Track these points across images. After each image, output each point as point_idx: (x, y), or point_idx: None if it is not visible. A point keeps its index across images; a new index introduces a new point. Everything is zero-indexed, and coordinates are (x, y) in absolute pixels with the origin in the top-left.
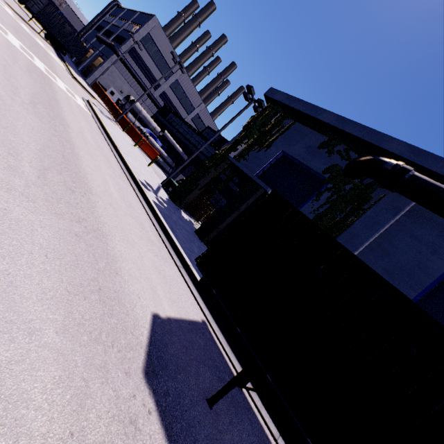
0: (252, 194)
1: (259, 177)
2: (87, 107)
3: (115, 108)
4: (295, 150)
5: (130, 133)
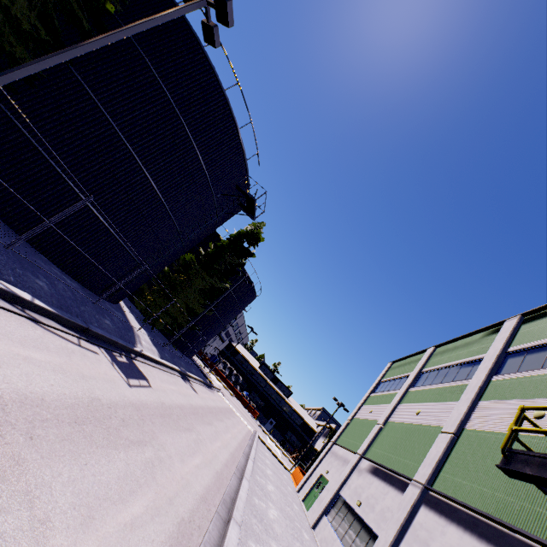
0: None
1: None
2: (271, 440)
3: (236, 391)
4: None
5: (253, 413)
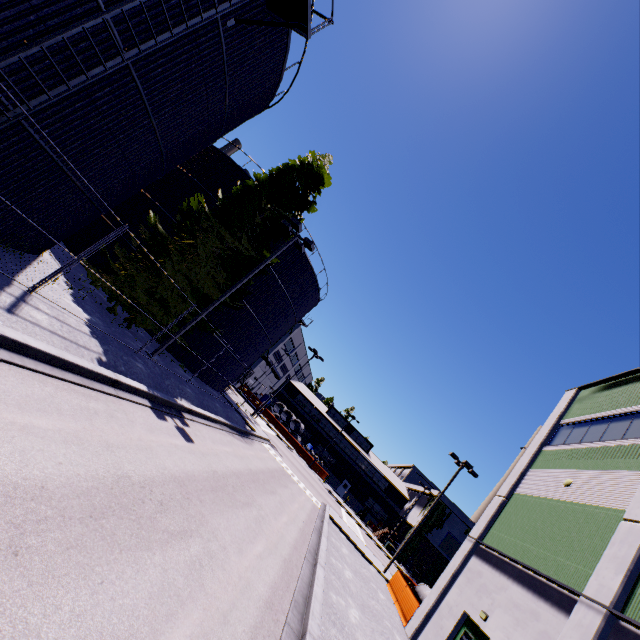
0: (442, 562)
1: (440, 546)
2: (346, 512)
3: (296, 443)
4: (455, 532)
5: (320, 473)
